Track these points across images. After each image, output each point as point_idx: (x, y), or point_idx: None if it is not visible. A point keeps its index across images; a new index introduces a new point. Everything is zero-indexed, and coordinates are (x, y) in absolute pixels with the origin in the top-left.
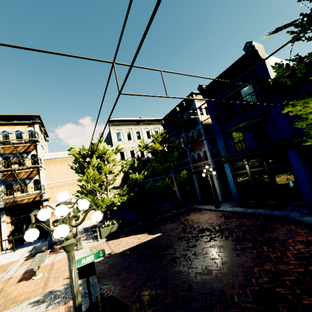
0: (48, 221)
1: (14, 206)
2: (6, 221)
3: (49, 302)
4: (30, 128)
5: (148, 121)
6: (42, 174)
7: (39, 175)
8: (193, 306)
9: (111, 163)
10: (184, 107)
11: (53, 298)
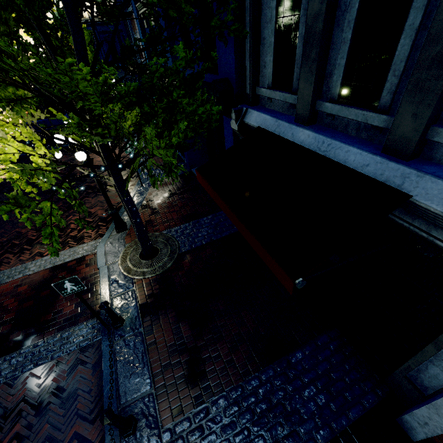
0: None
1: None
2: None
3: None
4: None
5: None
6: None
7: None
8: None
9: None
10: None
11: None
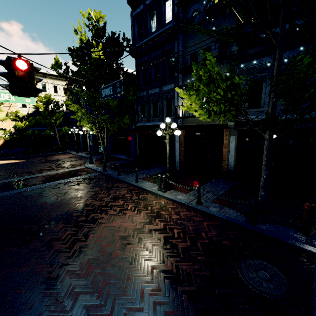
0: None
1: None
2: None
3: None
4: None
5: (57, 76)
6: None
7: None
8: None
9: None
10: None
11: None
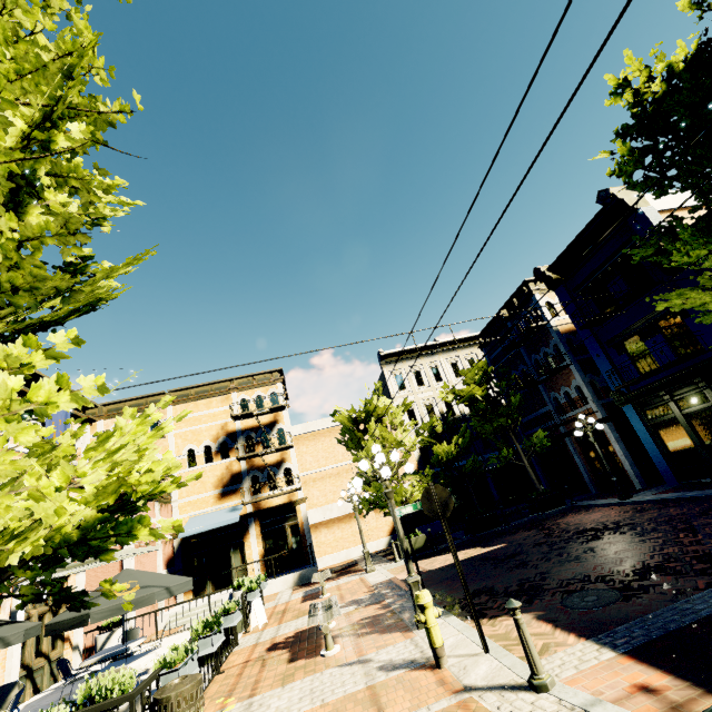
0: (309, 536)
1: (264, 511)
2: (256, 535)
3: (357, 605)
4: (272, 390)
5: (452, 343)
6: (294, 459)
7: (290, 460)
8: (543, 588)
9: (398, 428)
10: (515, 308)
11: (360, 602)
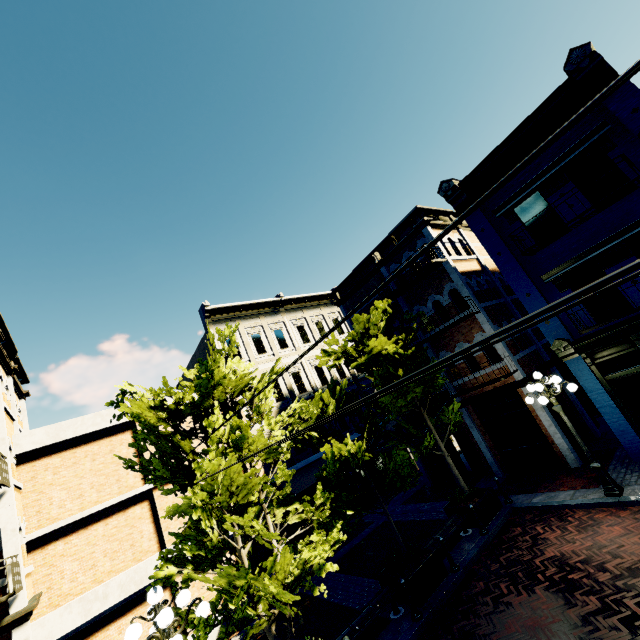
0: None
1: None
2: None
3: None
4: None
5: (297, 301)
6: (6, 514)
7: None
8: None
9: (264, 418)
10: (396, 248)
11: None
